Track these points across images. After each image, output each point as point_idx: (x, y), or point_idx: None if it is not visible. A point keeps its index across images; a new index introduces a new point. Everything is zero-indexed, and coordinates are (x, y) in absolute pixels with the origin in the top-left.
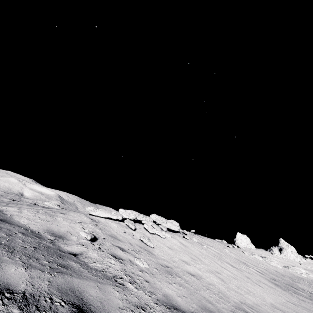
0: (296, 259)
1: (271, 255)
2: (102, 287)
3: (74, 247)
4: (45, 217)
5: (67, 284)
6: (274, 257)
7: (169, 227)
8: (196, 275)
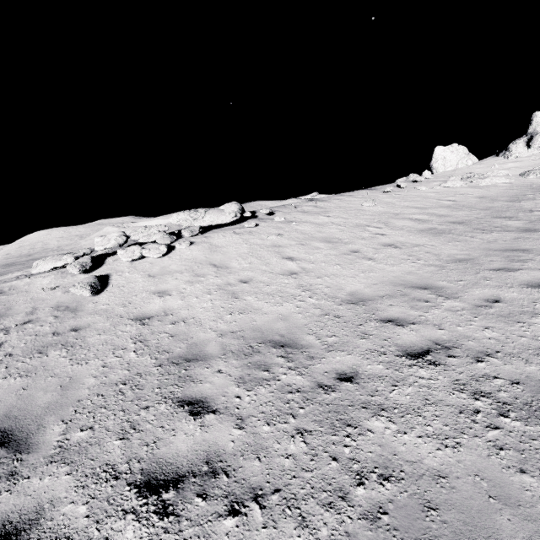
0: None
1: (501, 163)
2: None
3: None
4: None
5: None
6: (507, 163)
7: (211, 222)
8: (157, 315)
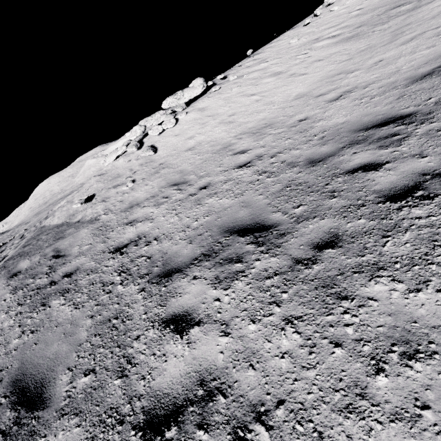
0: None
1: None
2: (76, 234)
3: (79, 216)
4: (67, 208)
5: (51, 250)
6: None
7: (189, 97)
8: (195, 145)
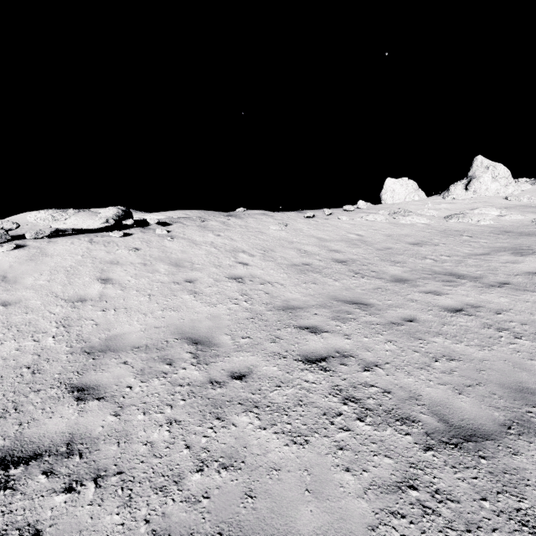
0: (502, 192)
1: (437, 202)
2: None
3: None
4: None
5: None
6: (442, 203)
7: (73, 225)
8: None
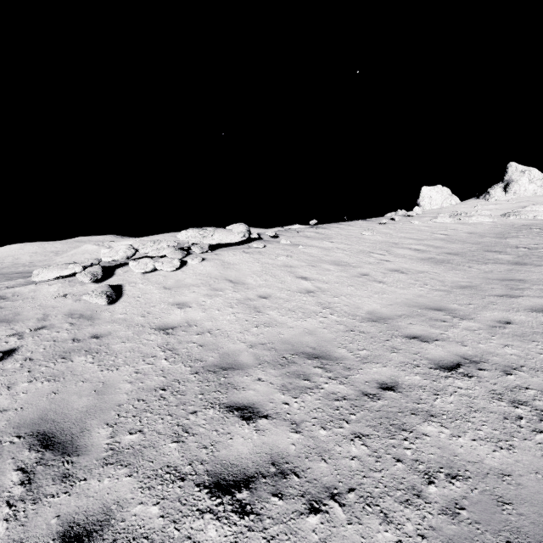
0: (539, 192)
1: (483, 204)
2: None
3: None
4: None
5: None
6: (488, 205)
7: (220, 241)
8: (180, 325)
